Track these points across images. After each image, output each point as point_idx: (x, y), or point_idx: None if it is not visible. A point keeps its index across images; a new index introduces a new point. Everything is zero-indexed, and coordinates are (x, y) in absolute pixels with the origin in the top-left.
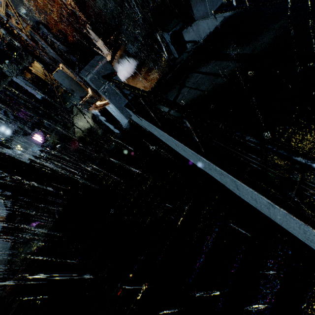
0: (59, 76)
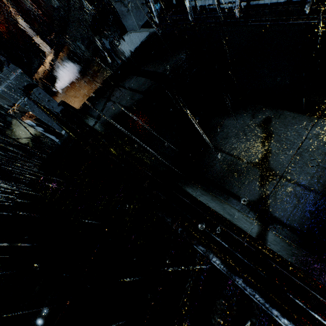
0: None
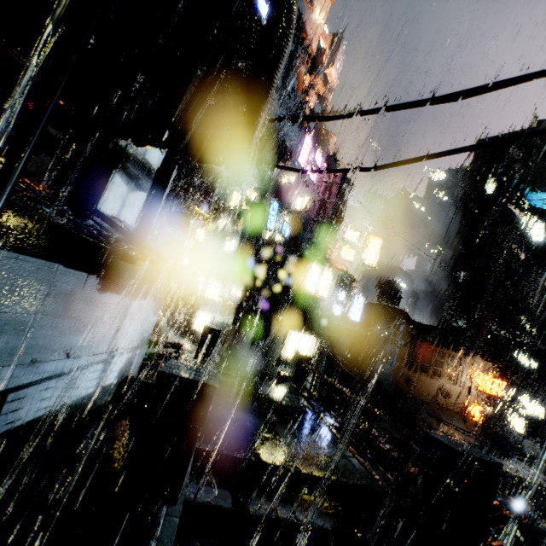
0: None
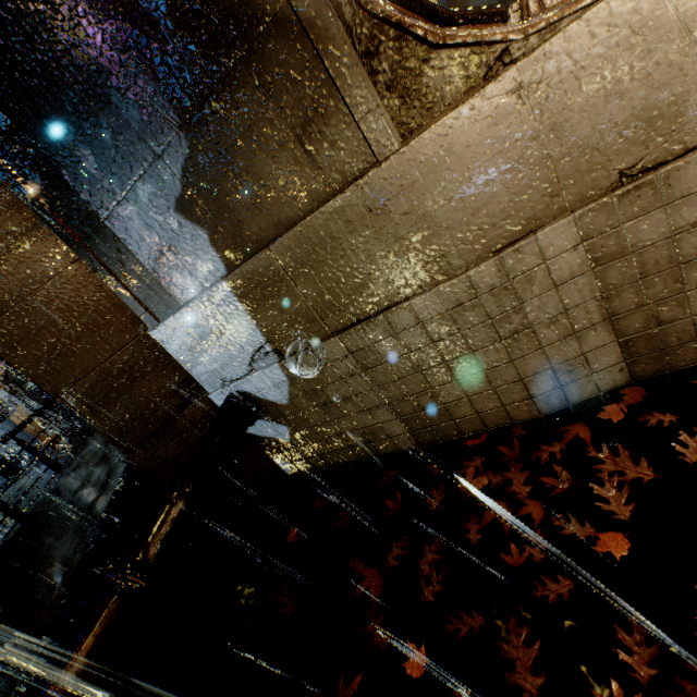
0: (5, 427)
